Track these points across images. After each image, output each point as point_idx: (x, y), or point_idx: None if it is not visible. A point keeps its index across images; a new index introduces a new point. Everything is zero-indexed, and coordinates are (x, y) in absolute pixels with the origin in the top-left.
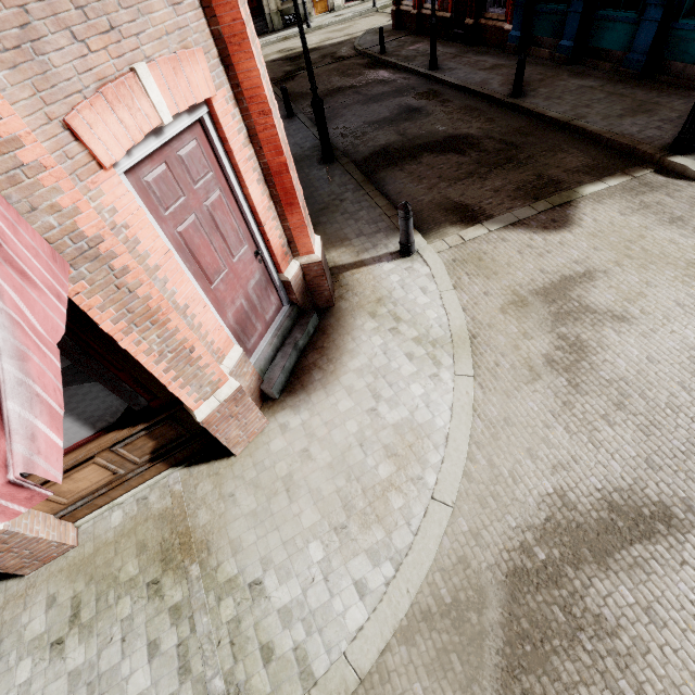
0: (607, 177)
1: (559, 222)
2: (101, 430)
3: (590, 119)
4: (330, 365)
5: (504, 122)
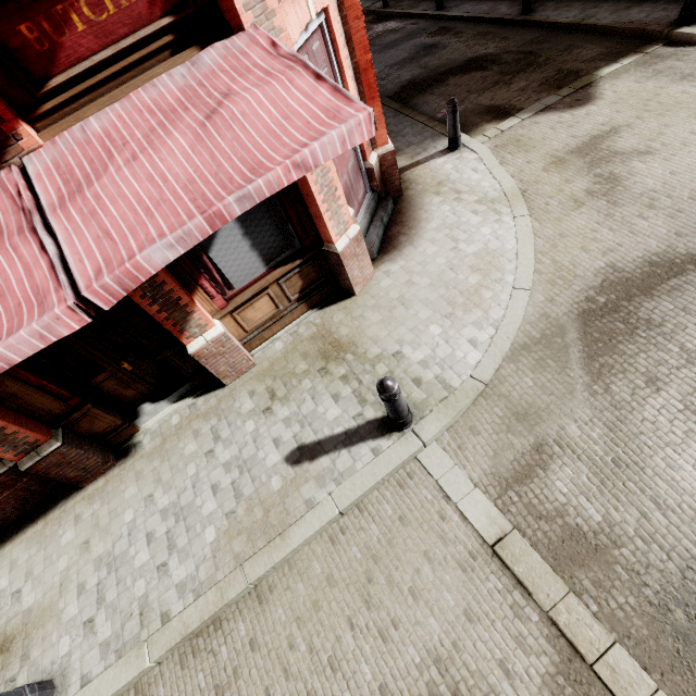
0: (621, 58)
1: (583, 100)
2: (271, 268)
3: (599, 17)
4: (412, 230)
5: (518, 37)
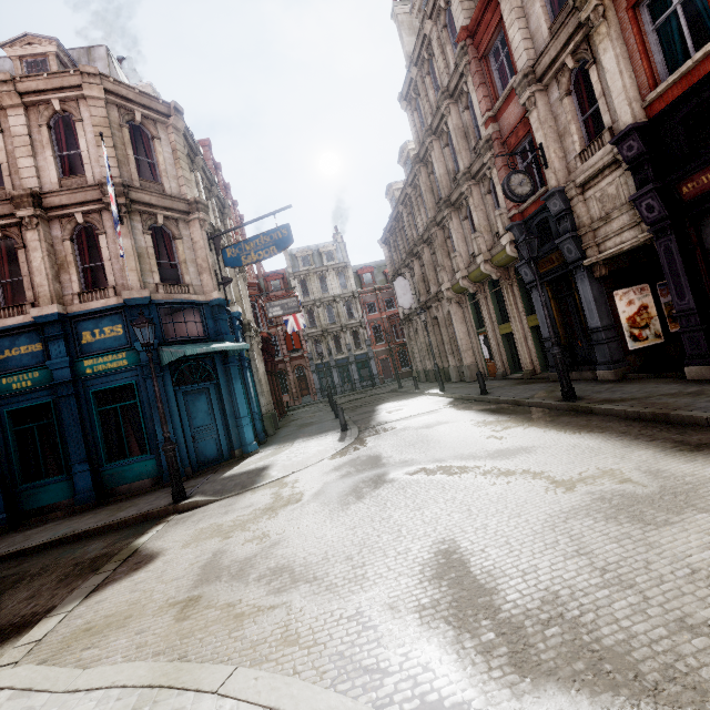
0: (148, 530)
1: (145, 559)
2: None
3: (84, 527)
4: None
5: None
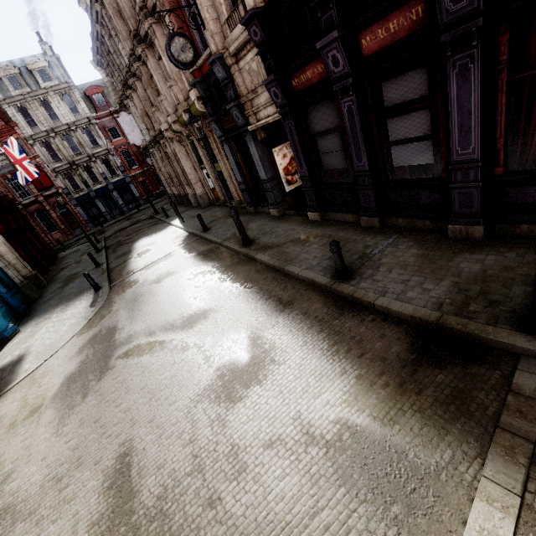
0: None
1: None
2: None
3: None
4: None
5: None
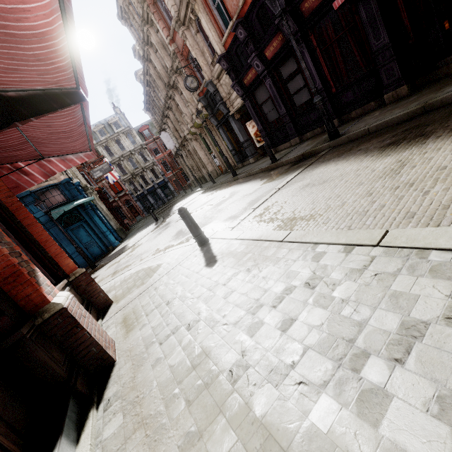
0: None
1: (94, 278)
2: None
3: None
4: None
5: None
